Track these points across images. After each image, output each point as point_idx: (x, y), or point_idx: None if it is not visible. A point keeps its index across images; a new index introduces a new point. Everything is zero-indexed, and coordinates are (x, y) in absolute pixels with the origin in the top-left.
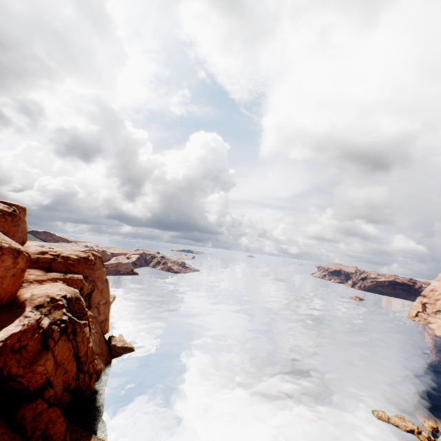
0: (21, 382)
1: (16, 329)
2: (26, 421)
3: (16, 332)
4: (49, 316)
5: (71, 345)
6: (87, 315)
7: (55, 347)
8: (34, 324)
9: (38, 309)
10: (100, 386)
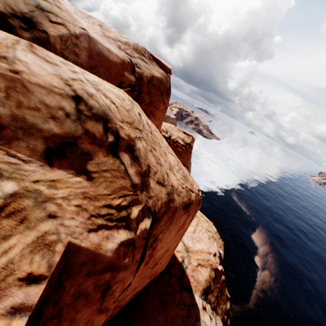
0: None
1: None
2: None
3: None
4: (217, 309)
5: None
6: None
7: None
8: None
9: (205, 296)
10: None
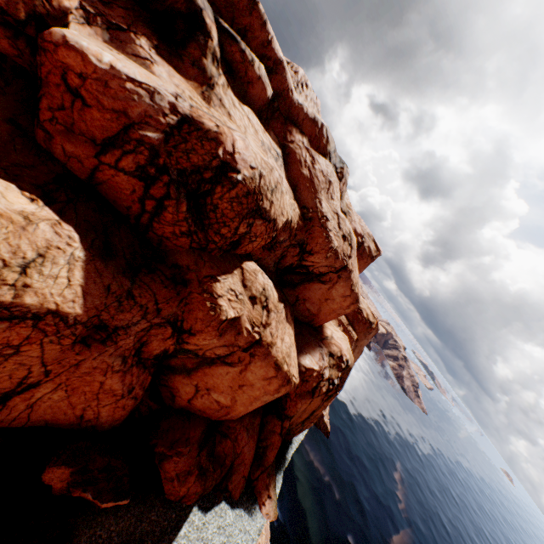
0: (286, 401)
1: (315, 367)
2: (266, 426)
3: (314, 369)
4: (330, 369)
5: (319, 403)
6: (341, 387)
7: (315, 398)
8: (322, 369)
9: (329, 355)
10: (295, 439)
